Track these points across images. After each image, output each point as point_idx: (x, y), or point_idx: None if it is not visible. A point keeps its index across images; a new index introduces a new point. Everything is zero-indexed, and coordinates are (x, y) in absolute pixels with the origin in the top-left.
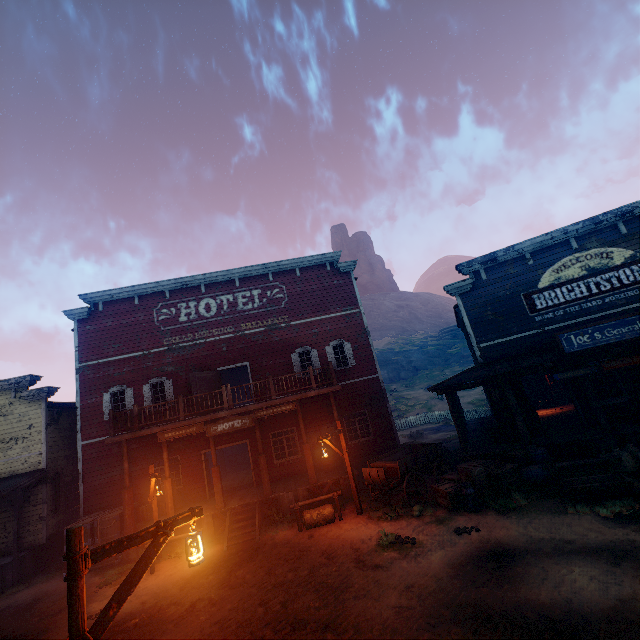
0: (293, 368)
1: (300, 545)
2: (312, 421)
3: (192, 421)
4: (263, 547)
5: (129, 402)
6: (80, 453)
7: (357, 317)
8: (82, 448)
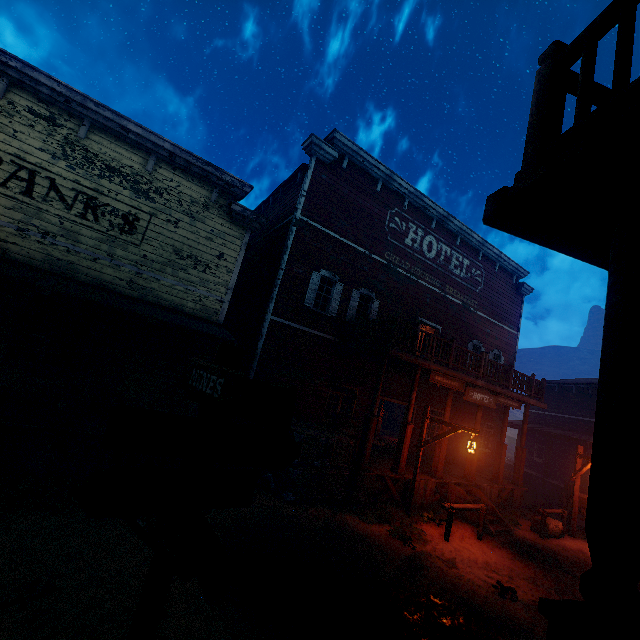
0: (465, 356)
1: (583, 559)
2: (460, 414)
3: (459, 375)
4: (538, 547)
5: (335, 299)
6: (265, 328)
7: (514, 339)
8: (268, 323)
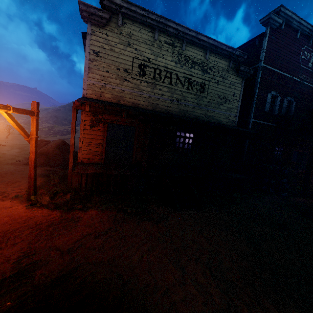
0: None
1: None
2: None
3: None
4: None
5: (277, 105)
6: (250, 125)
7: None
8: (251, 123)
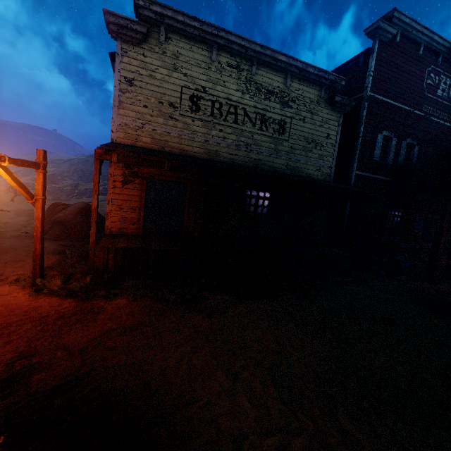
0: None
1: None
2: None
3: None
4: None
5: (391, 151)
6: (352, 180)
7: None
8: (354, 176)
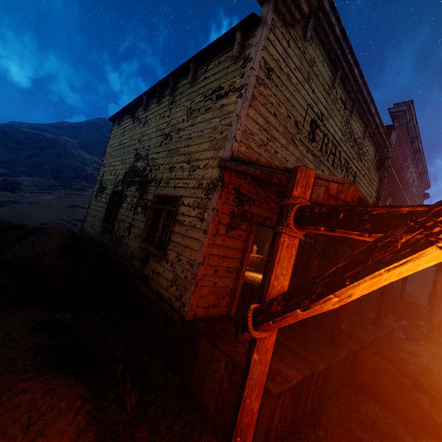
0: None
1: None
2: None
3: None
4: None
5: None
6: None
7: None
8: None
